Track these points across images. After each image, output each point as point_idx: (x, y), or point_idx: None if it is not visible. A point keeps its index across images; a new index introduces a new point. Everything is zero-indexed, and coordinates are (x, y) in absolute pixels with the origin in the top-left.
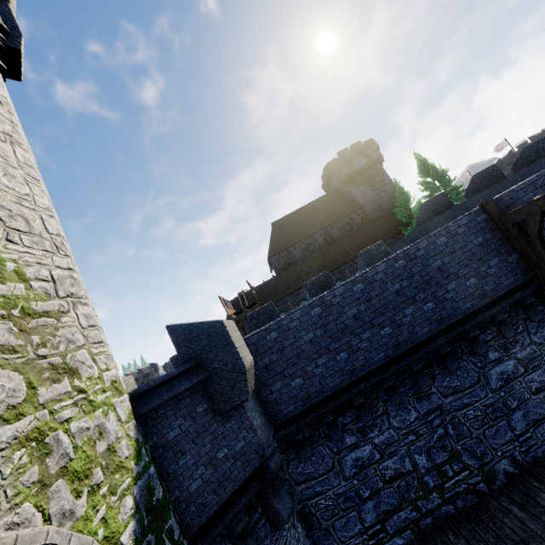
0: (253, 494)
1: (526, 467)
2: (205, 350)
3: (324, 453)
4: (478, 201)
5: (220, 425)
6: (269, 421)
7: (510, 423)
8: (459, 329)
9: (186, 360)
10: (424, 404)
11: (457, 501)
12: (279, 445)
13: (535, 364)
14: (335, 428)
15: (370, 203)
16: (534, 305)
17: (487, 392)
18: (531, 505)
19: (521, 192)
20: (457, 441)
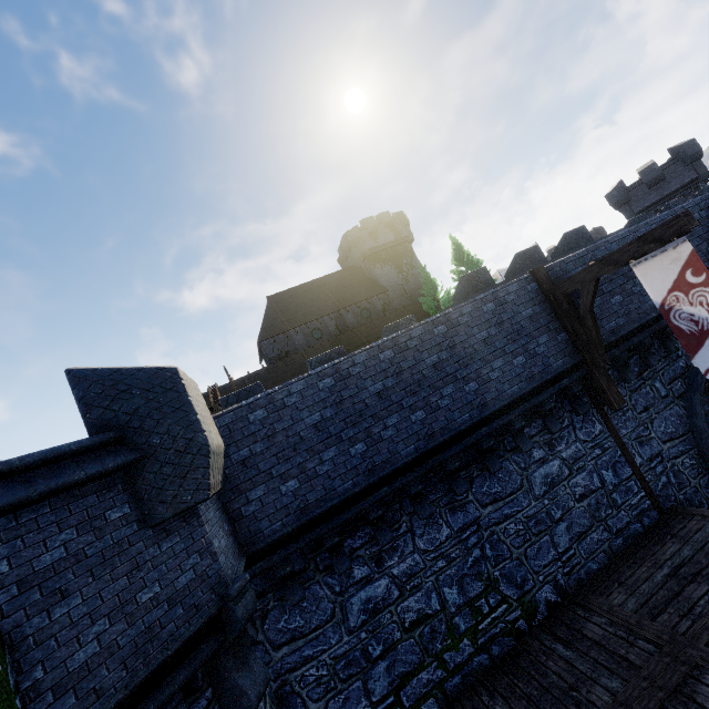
0: (200, 664)
1: (569, 593)
2: (139, 414)
3: (322, 595)
4: None
5: (152, 544)
6: (240, 548)
7: (553, 538)
8: (504, 419)
9: (98, 431)
10: (459, 517)
11: (493, 647)
12: (253, 588)
13: (579, 465)
14: (340, 556)
15: (394, 287)
16: (580, 395)
17: (530, 499)
18: (578, 639)
19: (571, 265)
20: (495, 565)
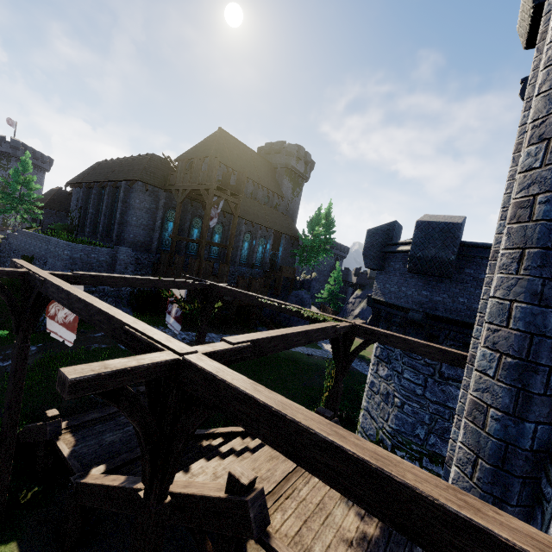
0: None
1: None
2: None
3: None
4: None
5: None
6: None
7: None
8: None
9: None
10: None
11: None
12: None
13: None
14: None
15: (286, 199)
16: None
17: None
18: None
19: None
20: None
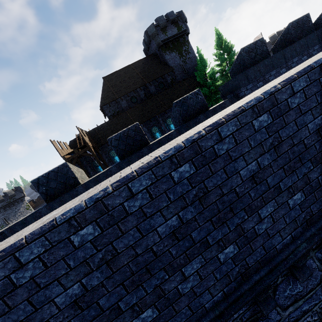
0: None
1: None
2: None
3: None
4: (295, 50)
5: None
6: None
7: None
8: None
9: None
10: None
11: None
12: None
13: None
14: None
15: (178, 67)
16: None
17: None
18: None
19: None
20: None
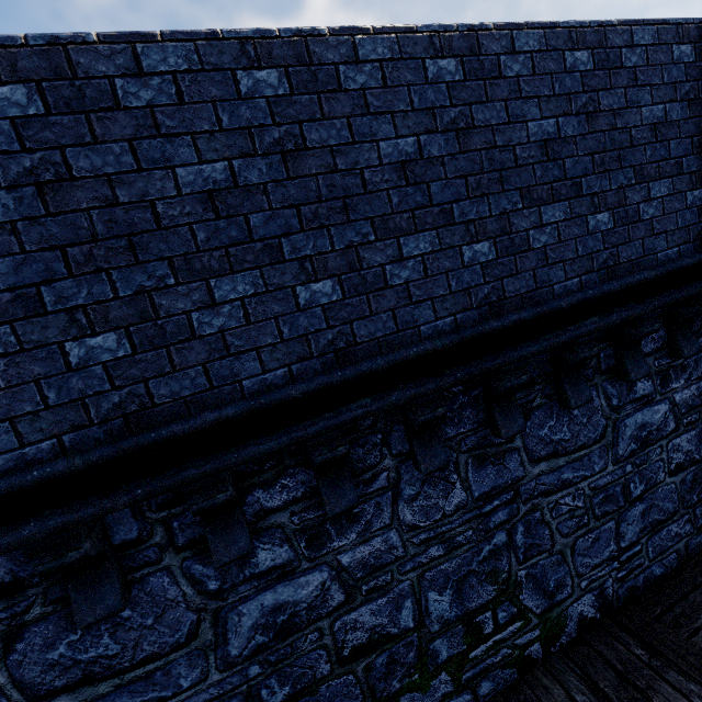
0: None
1: (614, 606)
2: None
3: (173, 596)
4: None
5: None
6: None
7: (620, 526)
8: (632, 308)
9: None
10: (487, 475)
11: (483, 683)
12: None
13: (692, 418)
14: (228, 525)
15: None
16: None
17: (608, 461)
18: None
19: None
20: (524, 560)
